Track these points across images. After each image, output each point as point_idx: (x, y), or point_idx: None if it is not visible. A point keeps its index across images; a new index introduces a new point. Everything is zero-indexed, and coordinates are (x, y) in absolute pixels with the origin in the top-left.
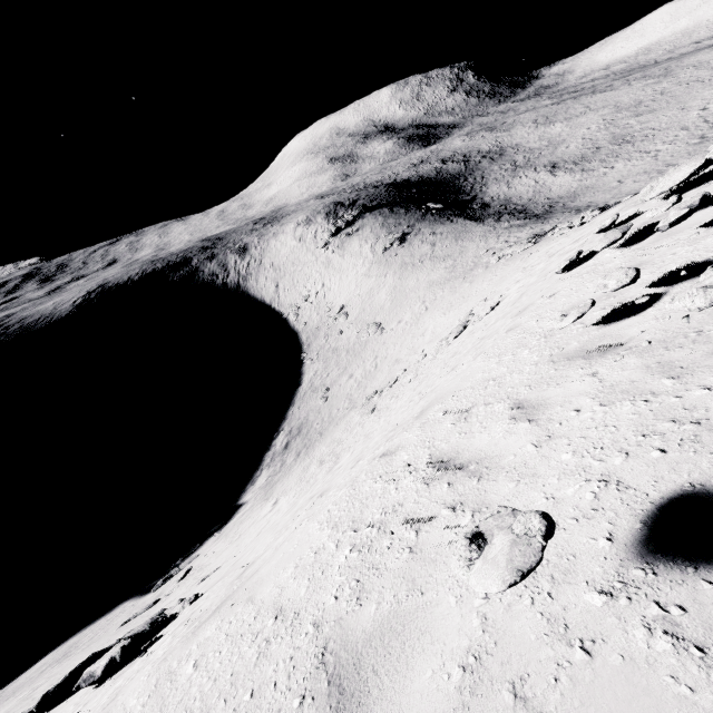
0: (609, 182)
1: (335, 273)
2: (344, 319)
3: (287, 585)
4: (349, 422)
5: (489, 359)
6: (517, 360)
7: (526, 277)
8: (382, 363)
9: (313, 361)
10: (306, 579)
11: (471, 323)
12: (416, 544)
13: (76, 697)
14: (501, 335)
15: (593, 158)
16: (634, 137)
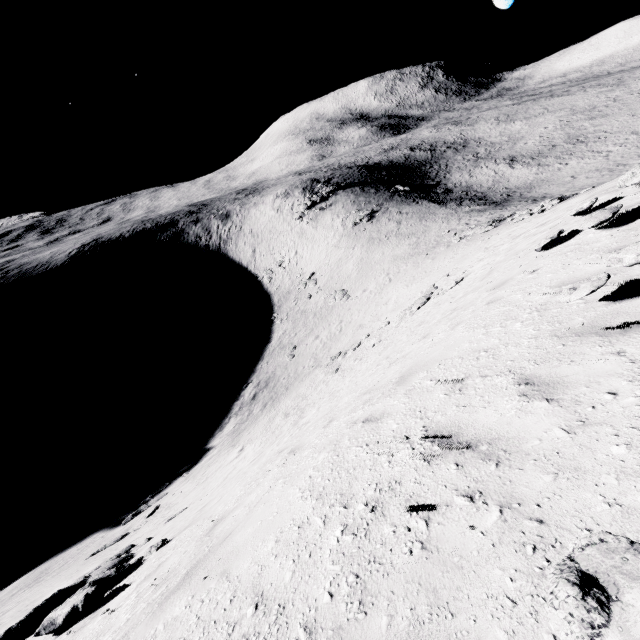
0: (563, 176)
1: (308, 243)
2: (314, 284)
3: (268, 563)
4: (313, 379)
5: (474, 329)
6: (509, 332)
7: (490, 256)
8: (347, 327)
9: (283, 321)
10: (291, 560)
11: (435, 296)
12: (428, 538)
13: (37, 639)
14: (482, 307)
15: (549, 155)
16: (587, 138)
